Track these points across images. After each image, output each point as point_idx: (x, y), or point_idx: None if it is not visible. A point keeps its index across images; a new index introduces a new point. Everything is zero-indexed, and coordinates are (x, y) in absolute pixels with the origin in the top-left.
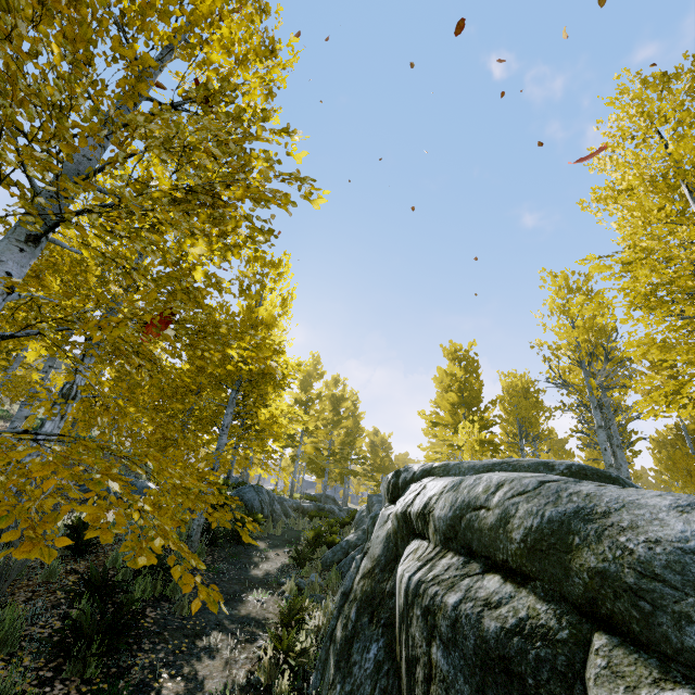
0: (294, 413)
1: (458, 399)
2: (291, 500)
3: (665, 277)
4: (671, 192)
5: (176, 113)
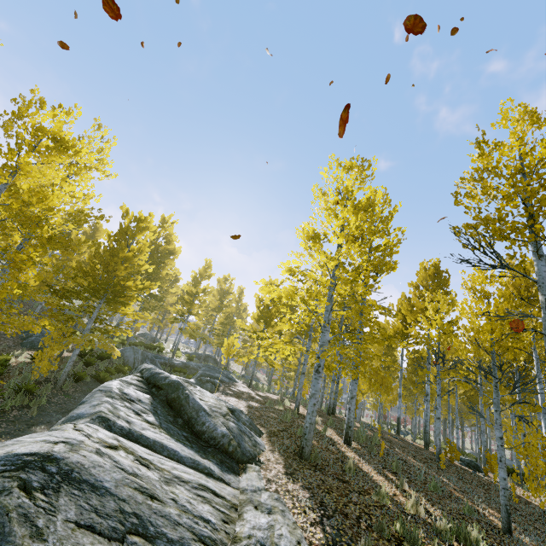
0: (184, 300)
1: (258, 317)
2: (166, 358)
3: (290, 291)
4: (317, 242)
5: (2, 221)
